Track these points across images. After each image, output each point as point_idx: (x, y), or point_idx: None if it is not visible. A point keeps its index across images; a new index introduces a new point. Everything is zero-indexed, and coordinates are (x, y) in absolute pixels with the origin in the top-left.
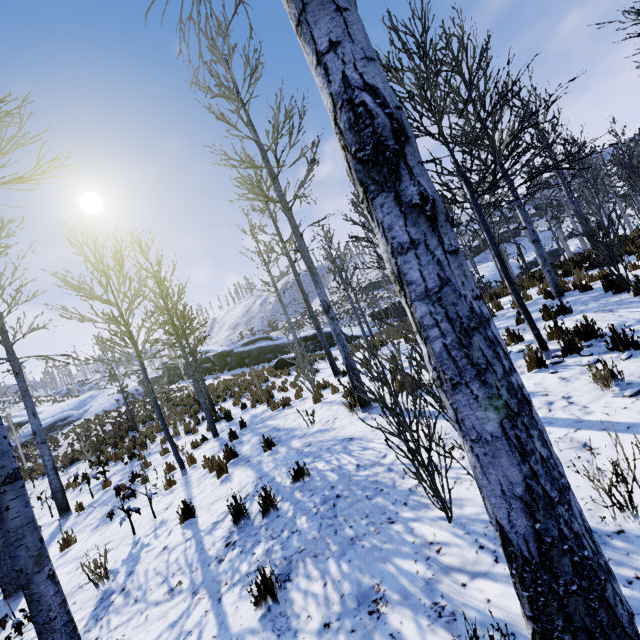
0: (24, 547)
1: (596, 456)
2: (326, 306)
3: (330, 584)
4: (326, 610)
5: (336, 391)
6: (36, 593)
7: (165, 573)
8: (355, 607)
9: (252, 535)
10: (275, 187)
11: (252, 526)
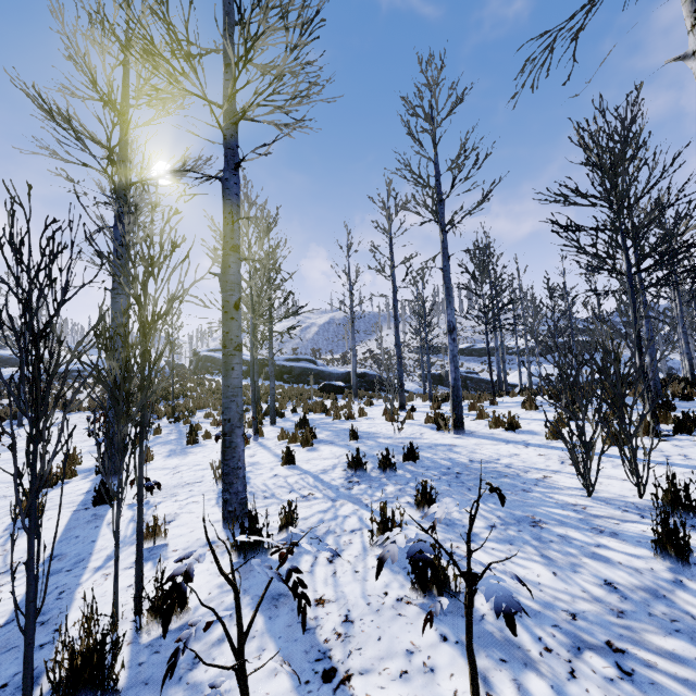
0: (236, 403)
1: None
2: (452, 327)
3: (482, 510)
4: (487, 520)
5: (411, 417)
6: (234, 442)
7: (289, 487)
8: (515, 522)
9: (375, 480)
10: (439, 208)
11: (370, 476)
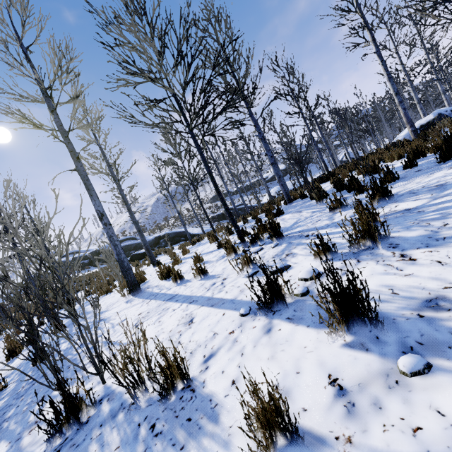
0: None
1: (188, 330)
2: (100, 214)
3: None
4: None
5: None
6: None
7: None
8: None
9: None
10: (53, 118)
11: None
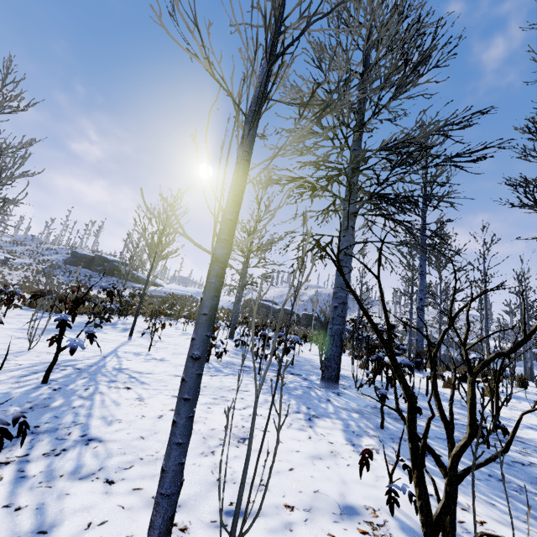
0: None
1: None
2: None
3: None
4: None
5: None
6: None
7: None
8: None
9: None
10: None
11: None
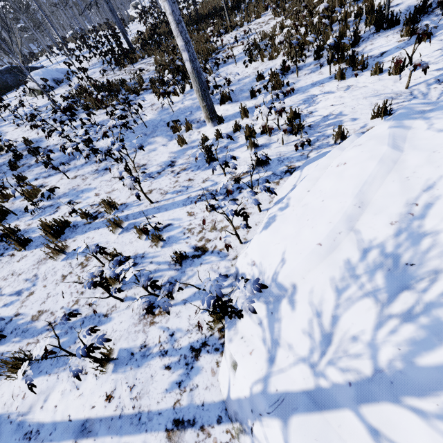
0: None
1: None
2: None
3: None
4: None
5: None
6: None
7: None
8: None
9: None
10: None
11: None
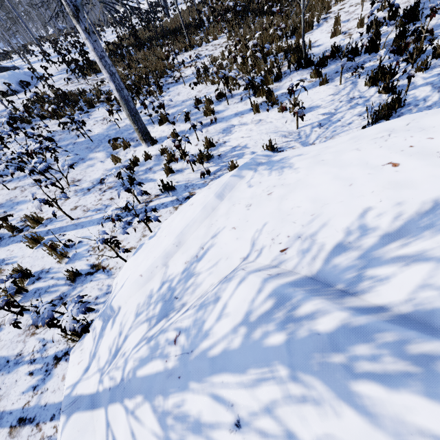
0: None
1: None
2: None
3: None
4: None
5: None
6: None
7: None
8: None
9: None
10: None
11: None
